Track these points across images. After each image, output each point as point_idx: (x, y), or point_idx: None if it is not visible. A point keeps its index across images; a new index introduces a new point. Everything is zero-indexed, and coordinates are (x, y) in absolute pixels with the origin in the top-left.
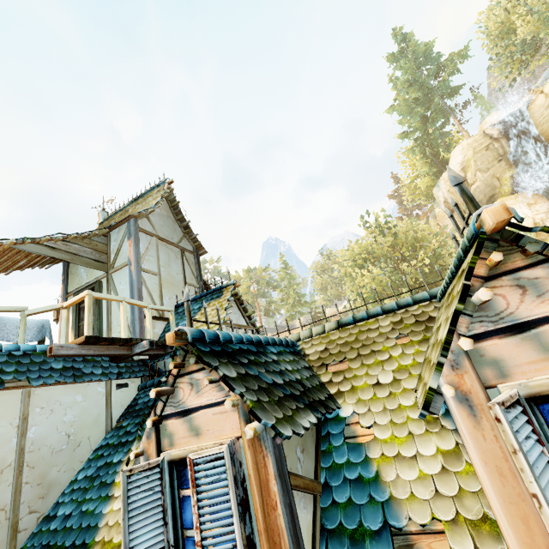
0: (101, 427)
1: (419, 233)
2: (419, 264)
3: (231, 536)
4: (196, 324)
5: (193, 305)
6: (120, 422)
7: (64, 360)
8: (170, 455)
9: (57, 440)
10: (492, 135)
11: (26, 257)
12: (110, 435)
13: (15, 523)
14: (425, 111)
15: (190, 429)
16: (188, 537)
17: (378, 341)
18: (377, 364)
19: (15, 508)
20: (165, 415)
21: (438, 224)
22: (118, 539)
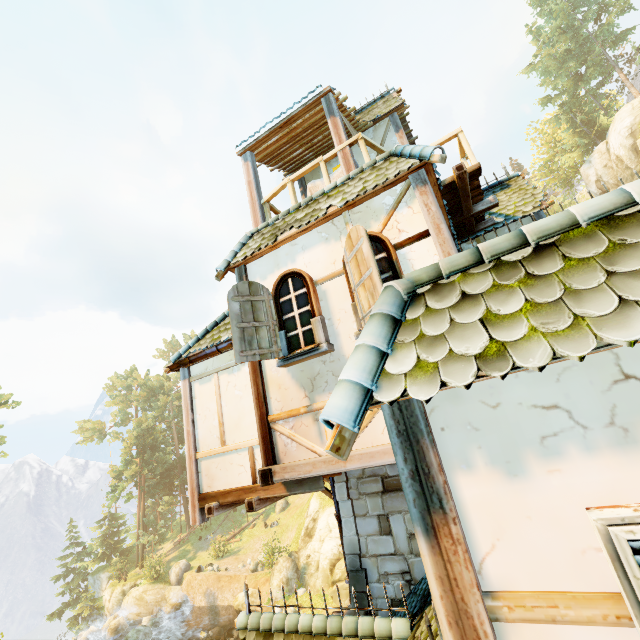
0: None
1: None
2: None
3: None
4: (495, 208)
5: None
6: None
7: None
8: None
9: None
10: None
11: (307, 143)
12: None
13: None
14: (579, 67)
15: None
16: None
17: None
18: None
19: None
20: None
21: None
22: None
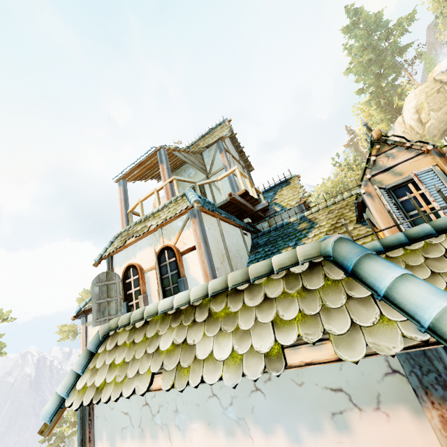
0: (245, 252)
1: None
2: None
3: None
4: (279, 200)
5: (267, 194)
6: (253, 252)
7: (222, 211)
8: (388, 185)
9: (234, 251)
10: (442, 80)
11: None
12: (253, 256)
13: None
14: (378, 69)
15: (394, 174)
16: (411, 215)
17: None
18: None
19: None
20: (371, 175)
21: None
22: None
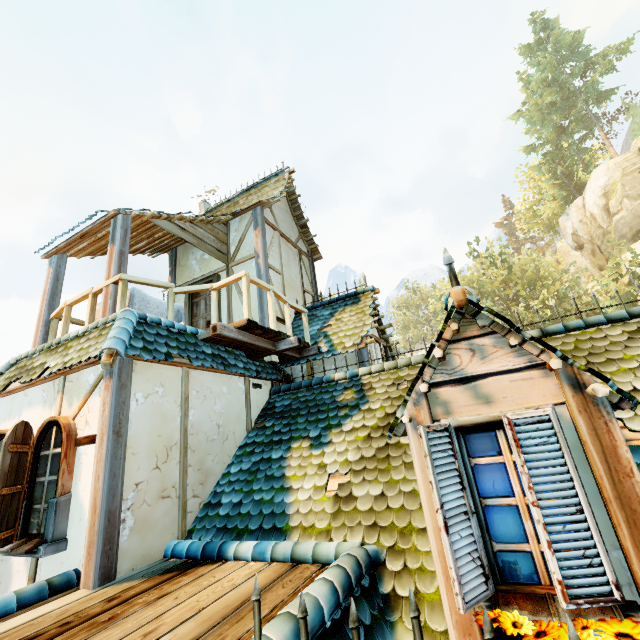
0: (243, 425)
1: (541, 268)
2: (540, 305)
3: (573, 500)
4: (332, 330)
5: (321, 311)
6: (259, 423)
7: (211, 347)
8: (456, 421)
9: (210, 428)
10: None
11: (148, 238)
12: (253, 434)
13: (184, 503)
14: (563, 120)
15: (476, 397)
16: (488, 506)
17: (614, 350)
18: (625, 372)
19: (183, 488)
20: (433, 383)
21: (558, 262)
22: (323, 525)
